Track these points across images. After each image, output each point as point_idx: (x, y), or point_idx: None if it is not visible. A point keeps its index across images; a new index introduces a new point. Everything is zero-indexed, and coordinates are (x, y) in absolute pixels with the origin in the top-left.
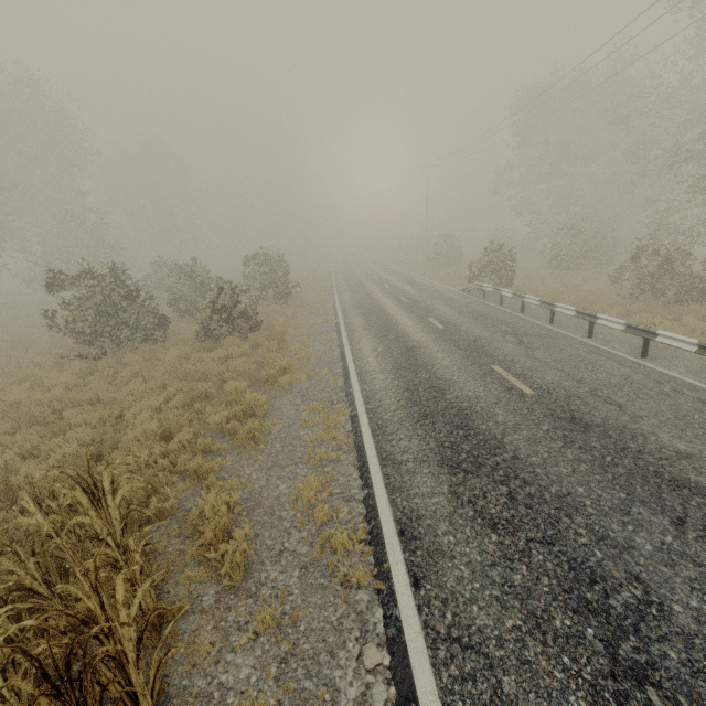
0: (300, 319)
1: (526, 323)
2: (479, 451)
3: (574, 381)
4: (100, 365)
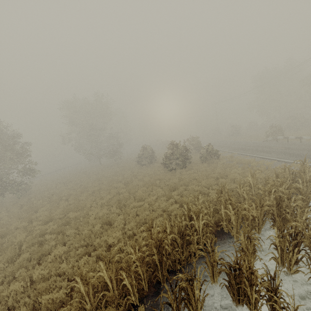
0: (220, 155)
1: (310, 144)
2: None
3: None
4: (186, 170)
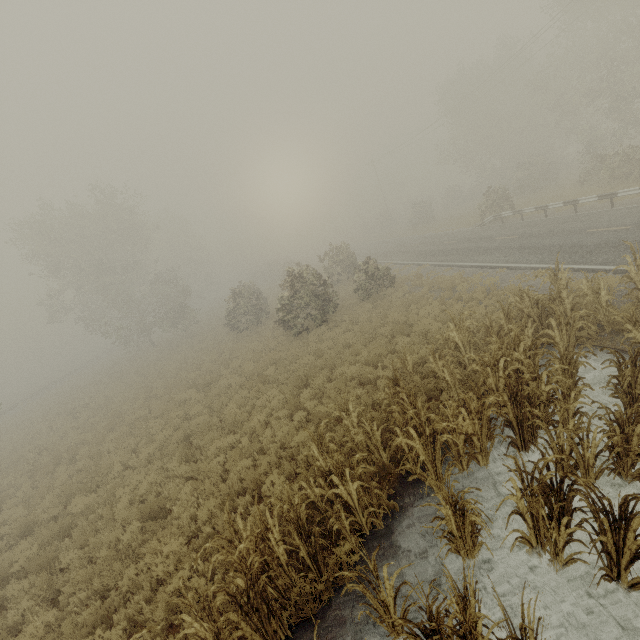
0: (398, 274)
1: (564, 217)
2: None
3: None
4: (330, 326)
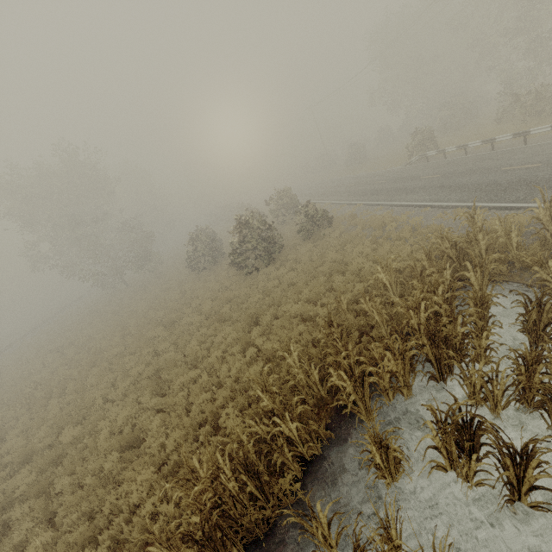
0: (335, 214)
1: (482, 155)
2: (551, 182)
3: (551, 154)
4: (276, 266)
